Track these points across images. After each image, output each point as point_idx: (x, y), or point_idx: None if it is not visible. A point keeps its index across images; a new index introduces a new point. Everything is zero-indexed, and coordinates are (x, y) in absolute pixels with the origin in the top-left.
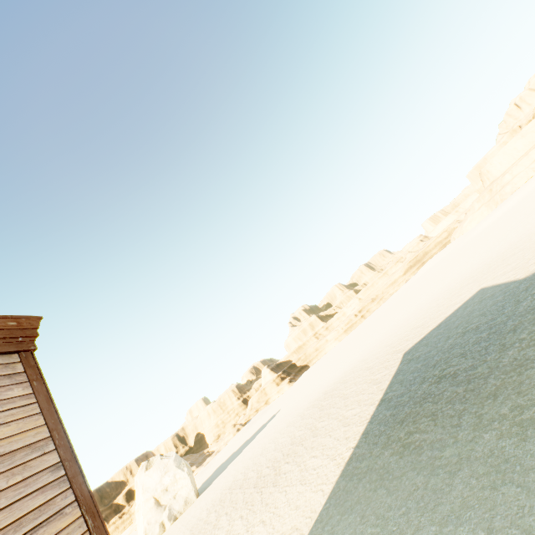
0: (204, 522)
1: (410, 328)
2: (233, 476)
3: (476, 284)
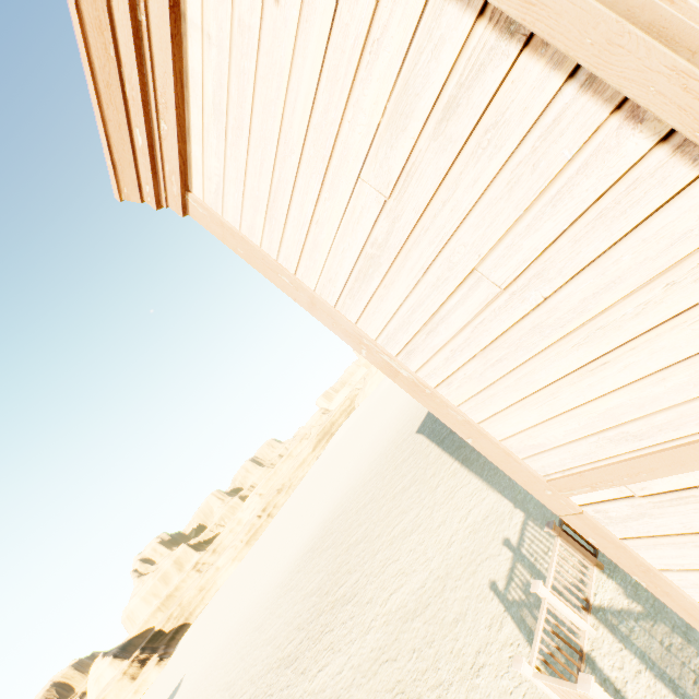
0: None
1: (394, 434)
2: None
3: None
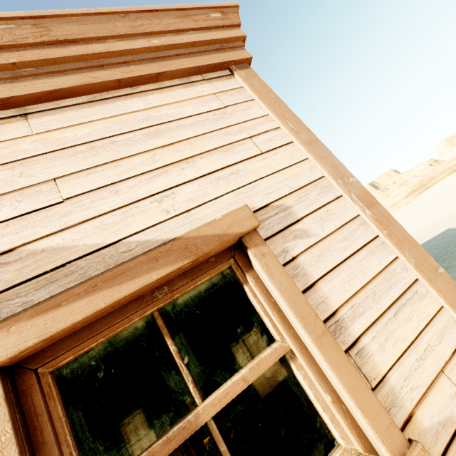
0: None
1: None
2: None
3: (448, 224)
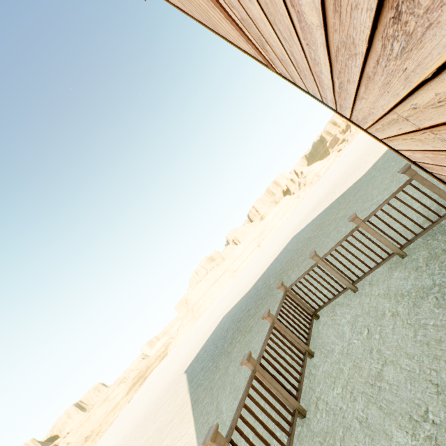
0: None
1: (174, 374)
2: None
3: (217, 320)
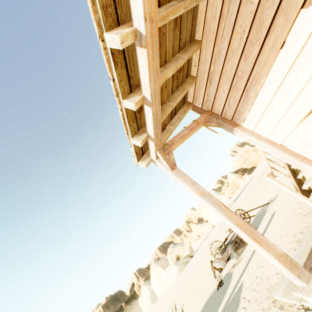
0: (259, 177)
1: None
2: (256, 177)
3: None
